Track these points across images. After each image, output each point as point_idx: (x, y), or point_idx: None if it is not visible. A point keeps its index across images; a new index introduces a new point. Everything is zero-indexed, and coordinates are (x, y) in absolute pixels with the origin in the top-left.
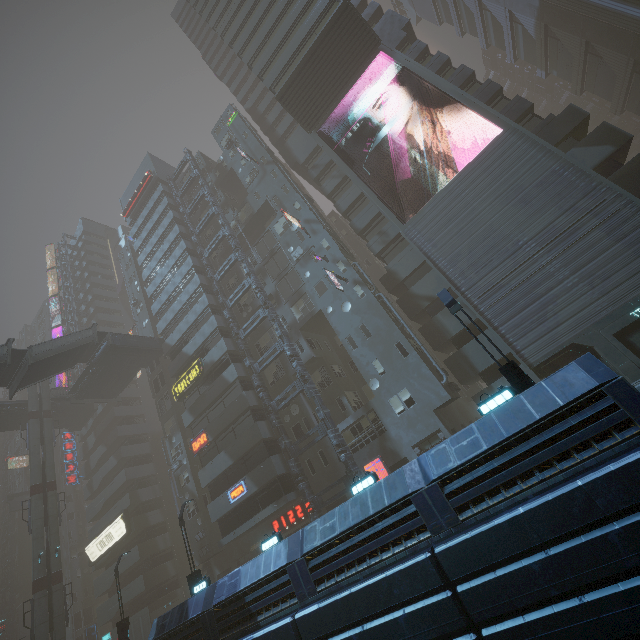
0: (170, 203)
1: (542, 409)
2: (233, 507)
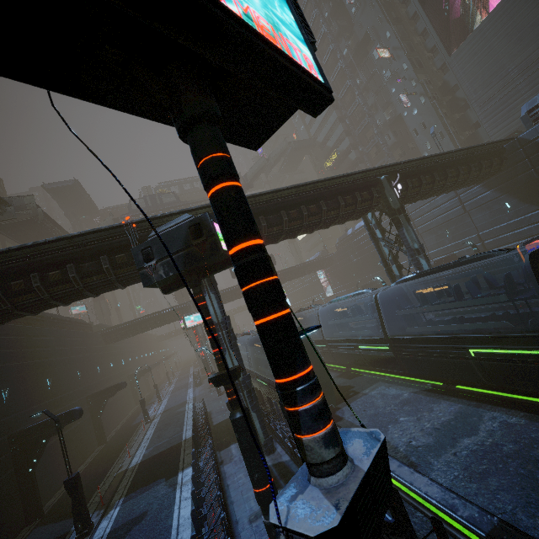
0: None
1: None
2: None
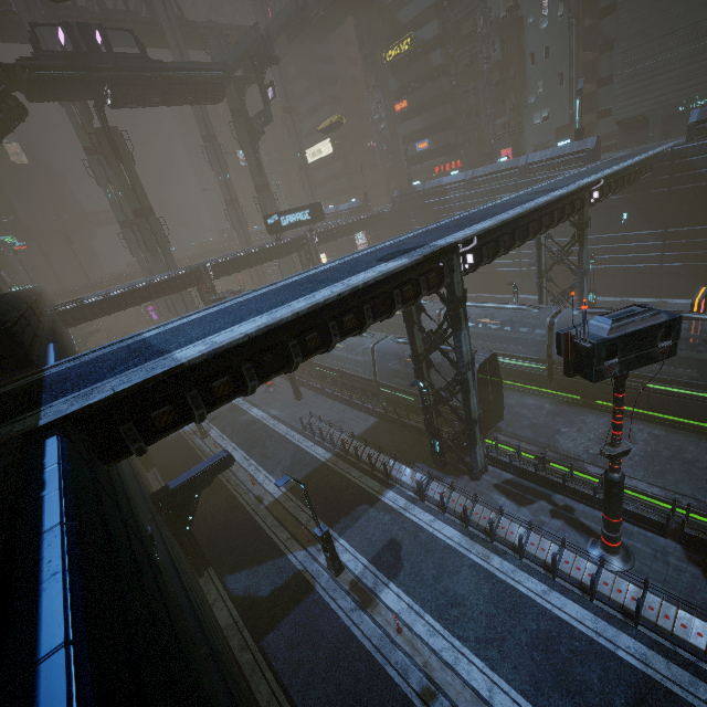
0: None
1: (569, 151)
2: (418, 154)
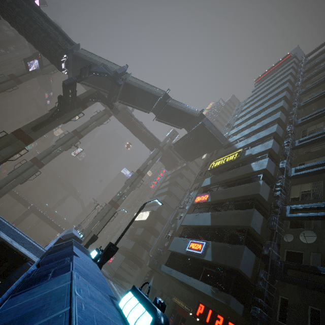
0: (293, 66)
1: None
2: (184, 253)
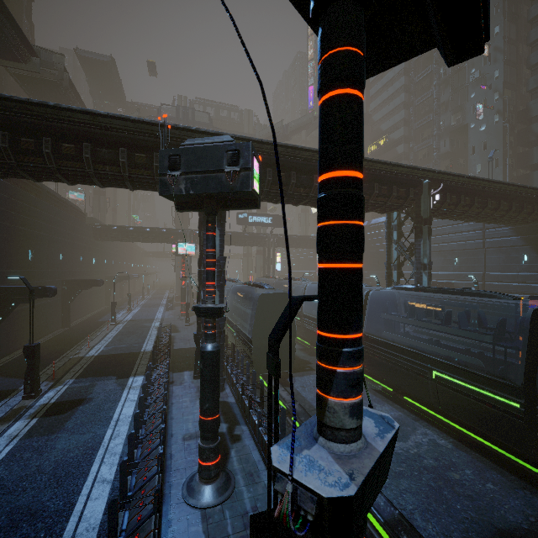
0: None
1: None
2: None
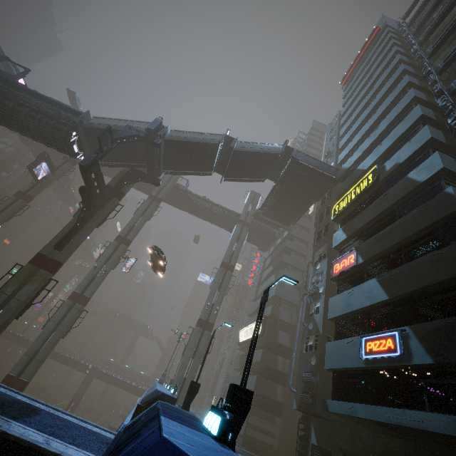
0: (392, 36)
1: None
2: (363, 365)
